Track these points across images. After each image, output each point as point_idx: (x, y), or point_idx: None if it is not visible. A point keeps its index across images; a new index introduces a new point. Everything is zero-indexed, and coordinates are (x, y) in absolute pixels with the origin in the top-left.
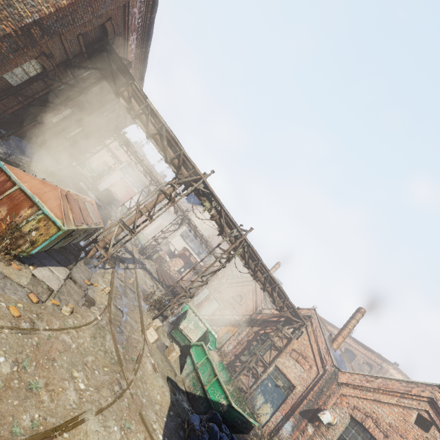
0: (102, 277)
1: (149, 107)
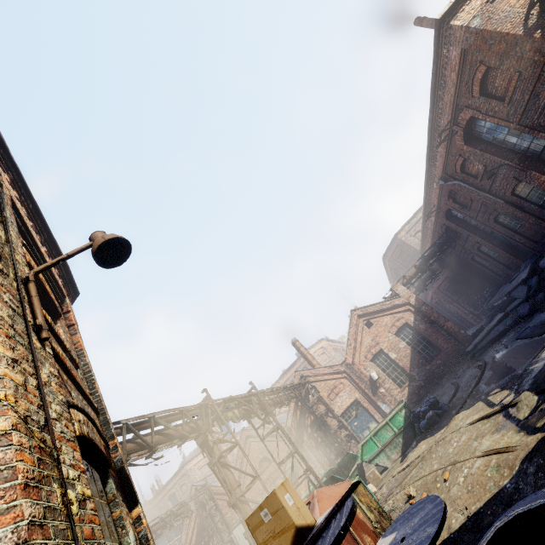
0: None
1: (129, 426)
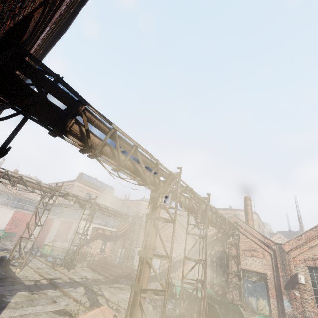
0: None
1: (116, 134)
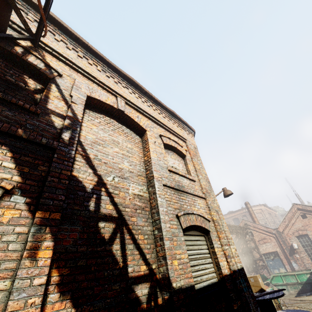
0: None
1: None
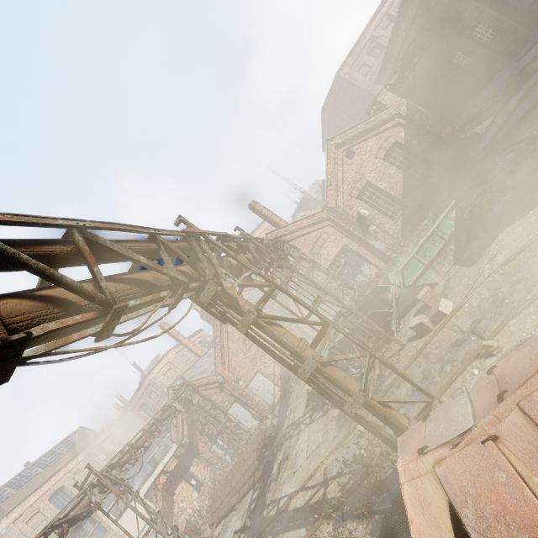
0: None
1: None
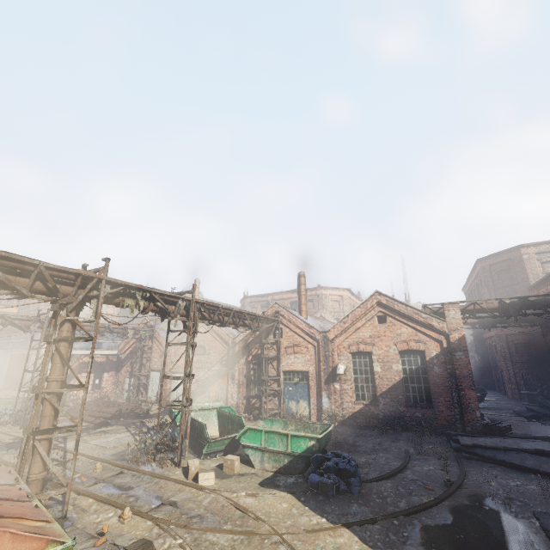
0: (84, 512)
1: None
